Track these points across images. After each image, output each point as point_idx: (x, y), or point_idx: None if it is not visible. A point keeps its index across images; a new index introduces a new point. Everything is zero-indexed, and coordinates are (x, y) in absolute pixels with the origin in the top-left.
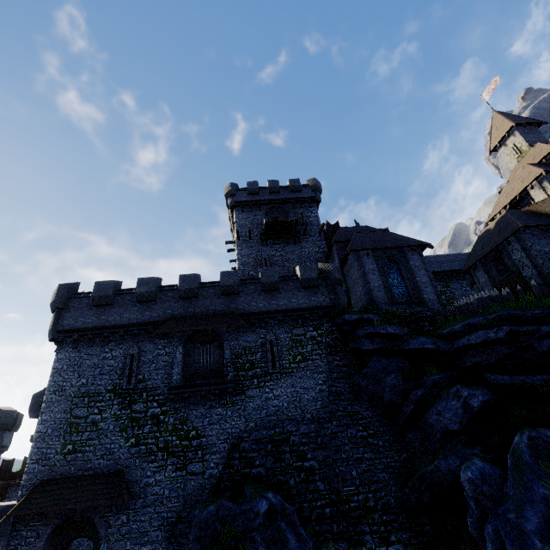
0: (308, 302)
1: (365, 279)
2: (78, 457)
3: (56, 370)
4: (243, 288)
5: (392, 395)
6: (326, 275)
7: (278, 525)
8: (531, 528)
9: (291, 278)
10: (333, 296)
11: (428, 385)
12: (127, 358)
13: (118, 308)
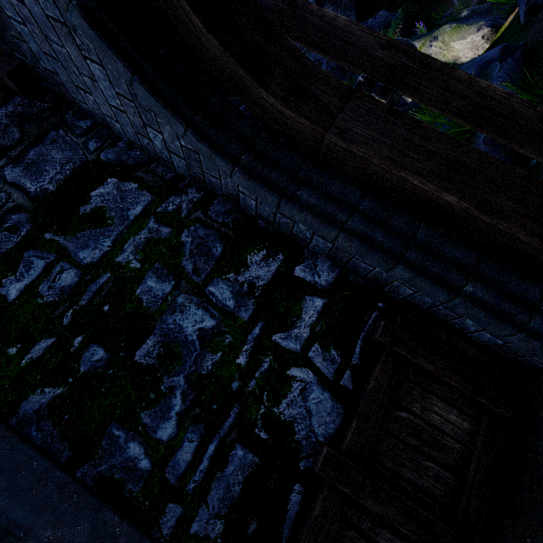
0: None
1: None
2: None
3: None
4: None
5: None
6: None
7: None
8: None
9: None
10: None
11: None
12: None
13: None
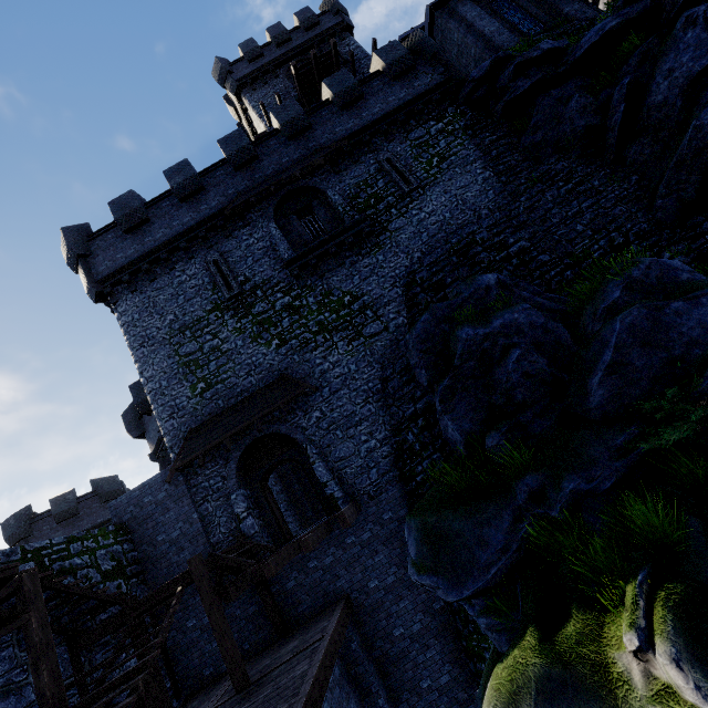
0: (412, 92)
1: (474, 33)
2: (219, 389)
3: (127, 325)
4: (313, 119)
5: (586, 119)
6: (417, 50)
7: (519, 296)
8: None
9: (372, 76)
10: (441, 69)
11: (633, 69)
12: (210, 267)
13: (159, 221)
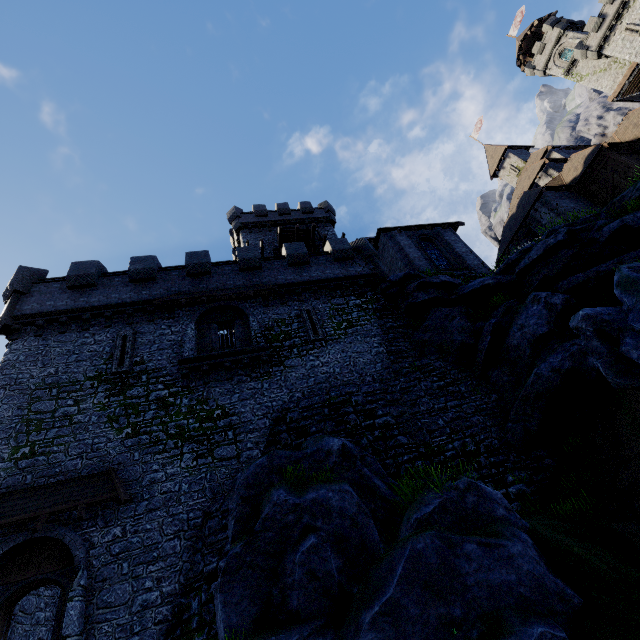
0: (345, 273)
1: (403, 253)
2: (39, 461)
3: (7, 362)
4: (266, 264)
5: (463, 337)
6: (359, 249)
7: (360, 471)
8: None
9: (321, 253)
10: (371, 266)
11: (500, 315)
12: (117, 340)
13: (103, 289)
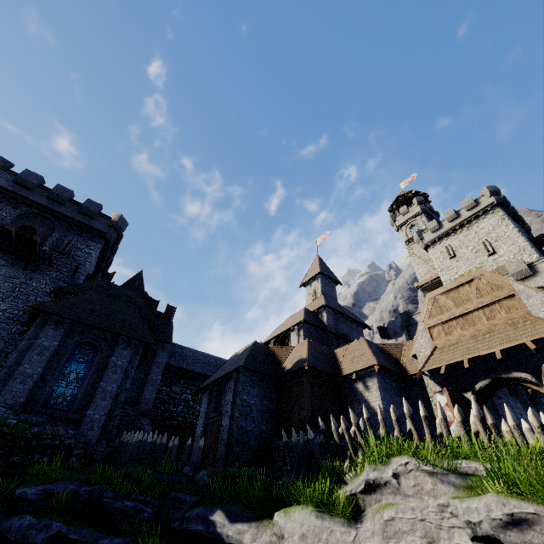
0: None
1: (22, 357)
2: None
3: None
4: None
5: None
6: None
7: None
8: None
9: None
10: None
11: None
12: None
13: None
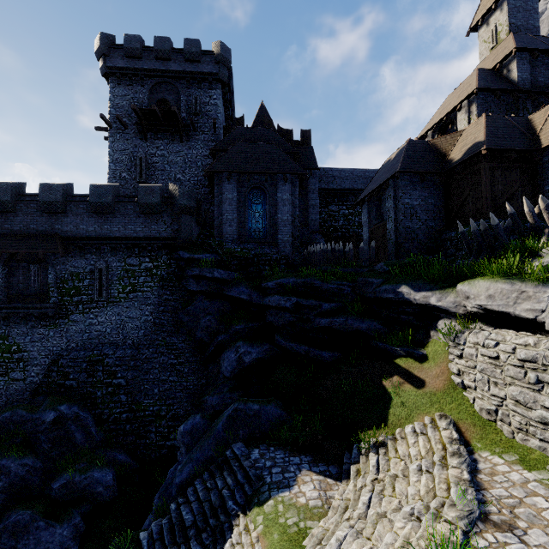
0: (147, 231)
1: (220, 209)
2: None
3: None
4: (72, 206)
5: (203, 335)
6: (173, 200)
7: (68, 428)
8: (177, 482)
9: (131, 199)
10: (176, 226)
11: (232, 332)
12: None
13: None
